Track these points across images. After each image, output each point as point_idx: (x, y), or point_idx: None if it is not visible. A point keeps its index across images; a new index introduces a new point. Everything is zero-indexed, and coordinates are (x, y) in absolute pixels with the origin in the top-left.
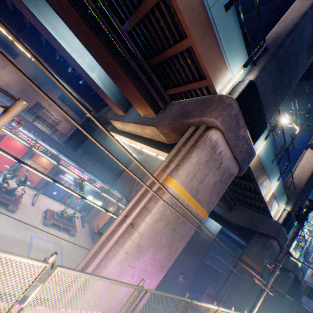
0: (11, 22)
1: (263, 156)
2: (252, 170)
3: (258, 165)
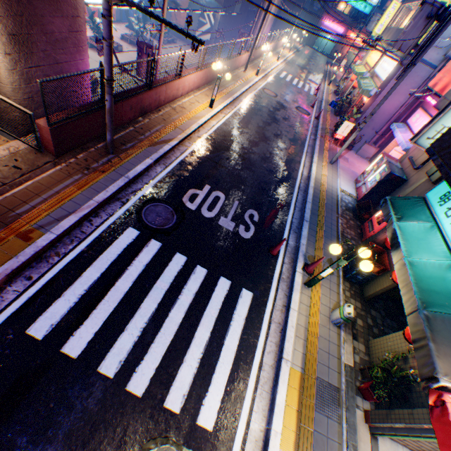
0: None
1: None
2: None
3: None
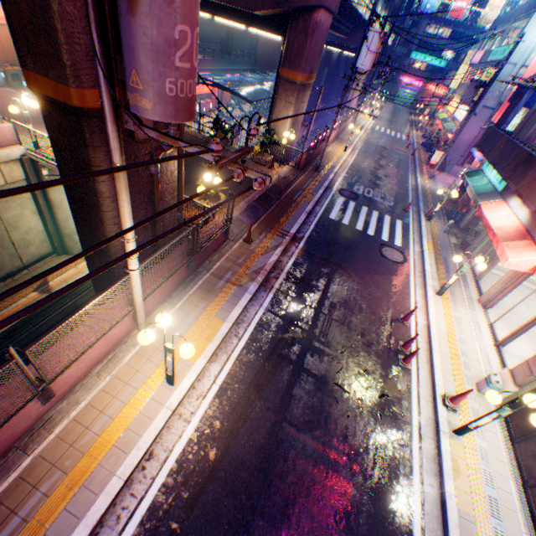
0: None
1: None
2: None
3: None
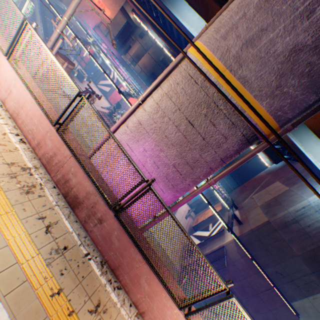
0: (174, 47)
1: None
2: None
3: None
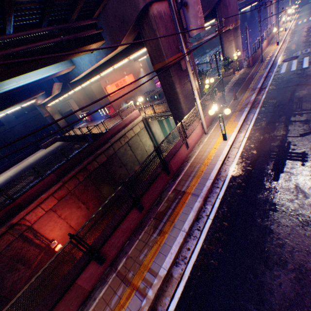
0: None
1: None
2: None
3: None
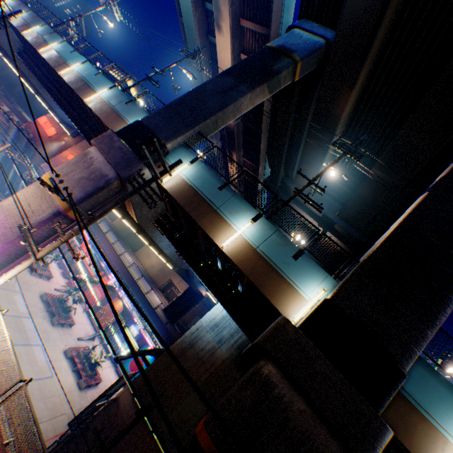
0: None
1: (193, 181)
2: (172, 193)
3: (187, 190)
